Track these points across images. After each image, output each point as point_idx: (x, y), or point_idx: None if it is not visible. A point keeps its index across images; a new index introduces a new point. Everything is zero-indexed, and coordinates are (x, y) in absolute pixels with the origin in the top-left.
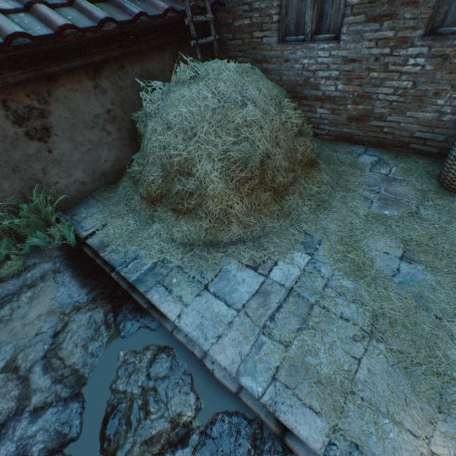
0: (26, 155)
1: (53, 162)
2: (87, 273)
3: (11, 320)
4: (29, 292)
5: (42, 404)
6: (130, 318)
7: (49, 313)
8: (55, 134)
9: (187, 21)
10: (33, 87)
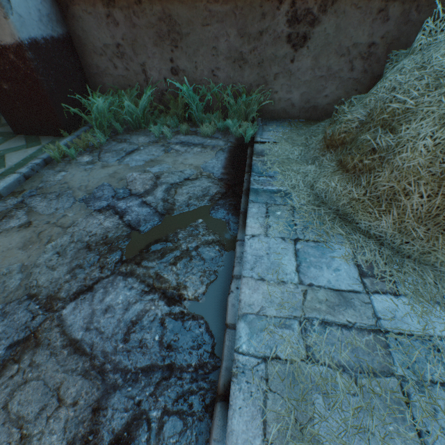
0: (274, 55)
1: (287, 73)
2: (234, 163)
3: (180, 156)
4: (200, 149)
5: (149, 203)
6: (226, 207)
7: (196, 167)
8: (307, 46)
9: None
10: None
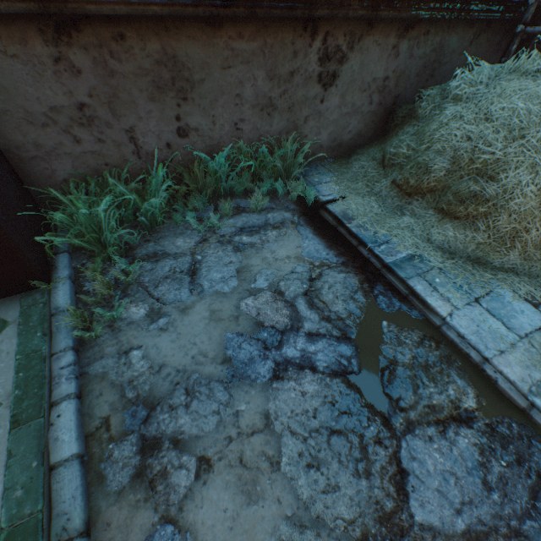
0: (305, 97)
1: (316, 114)
2: (331, 237)
3: (260, 250)
4: (274, 232)
5: (315, 332)
6: (387, 295)
7: (297, 258)
8: (336, 84)
9: None
10: (353, 28)
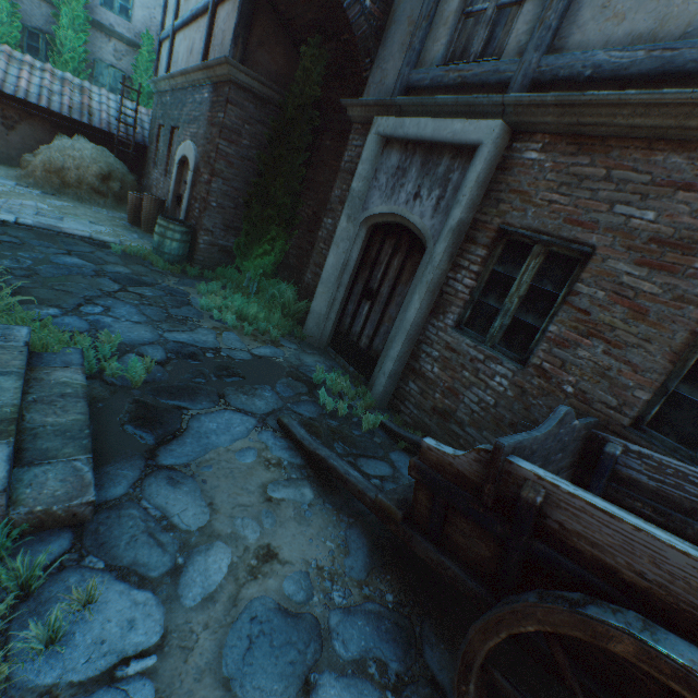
0: None
1: (6, 140)
2: None
3: None
4: None
5: None
6: None
7: None
8: (17, 132)
9: (115, 137)
10: (21, 113)
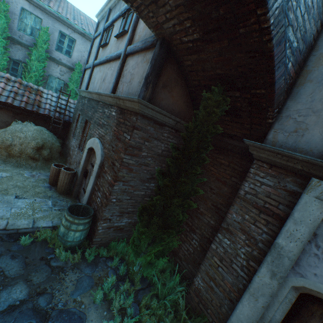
0: None
1: None
2: None
3: None
4: None
5: None
6: None
7: None
8: None
9: (51, 119)
10: None
